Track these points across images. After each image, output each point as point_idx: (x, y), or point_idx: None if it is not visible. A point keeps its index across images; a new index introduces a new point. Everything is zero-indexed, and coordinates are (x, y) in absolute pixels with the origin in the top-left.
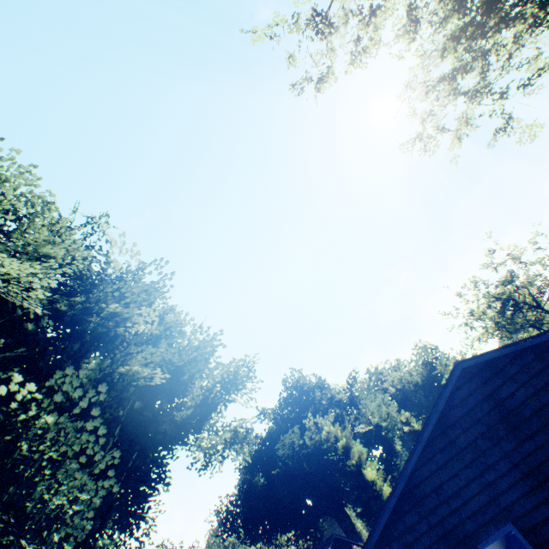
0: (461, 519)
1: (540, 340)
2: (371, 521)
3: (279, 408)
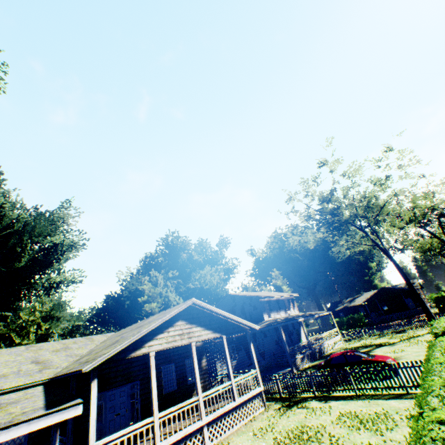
0: None
1: None
2: None
3: (150, 257)
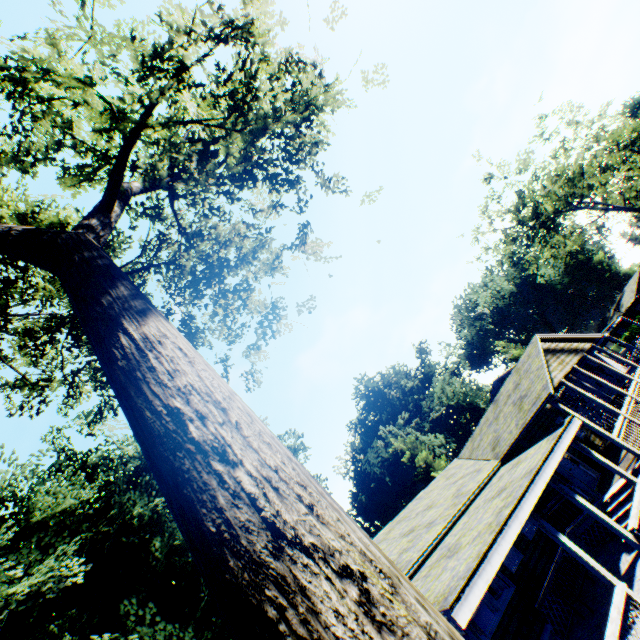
0: None
1: None
2: None
3: (359, 422)
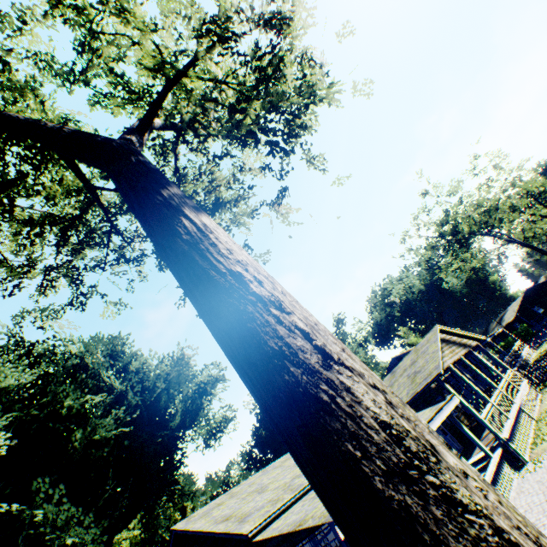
0: None
1: (192, 533)
2: None
3: None
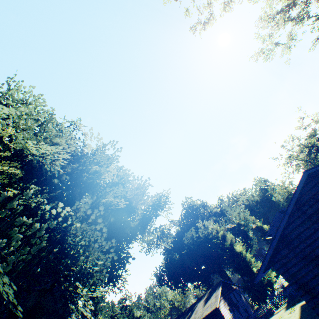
0: (313, 248)
1: None
2: (241, 273)
3: (181, 219)
